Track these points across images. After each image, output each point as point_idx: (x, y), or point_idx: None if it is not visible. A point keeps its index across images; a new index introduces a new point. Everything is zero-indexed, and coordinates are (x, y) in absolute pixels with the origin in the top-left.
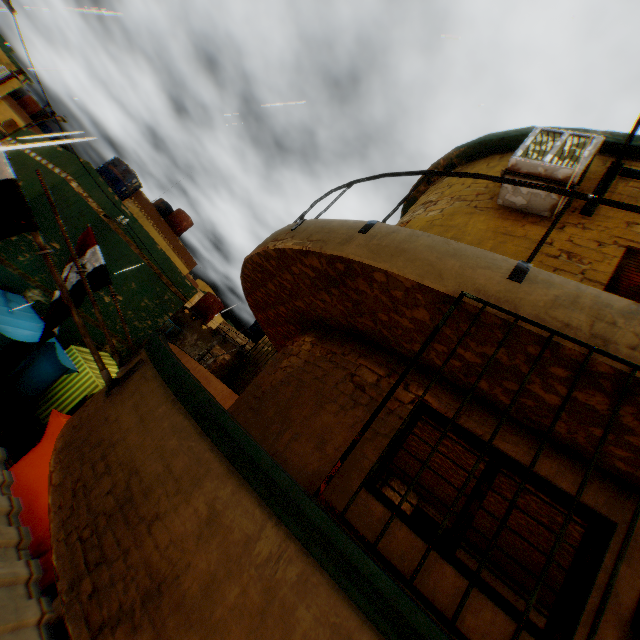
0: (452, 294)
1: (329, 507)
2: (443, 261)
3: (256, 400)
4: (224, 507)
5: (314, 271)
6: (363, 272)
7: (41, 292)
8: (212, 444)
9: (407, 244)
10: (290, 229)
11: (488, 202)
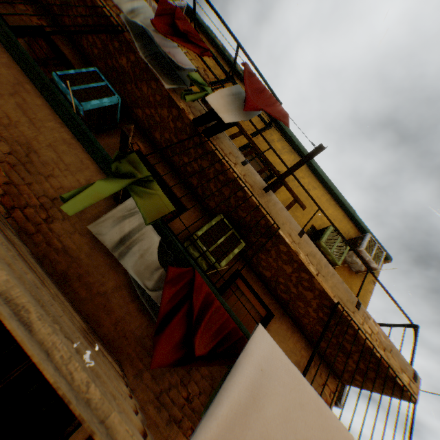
0: None
1: None
2: None
3: None
4: None
5: None
6: None
7: None
8: None
9: None
10: None
11: None
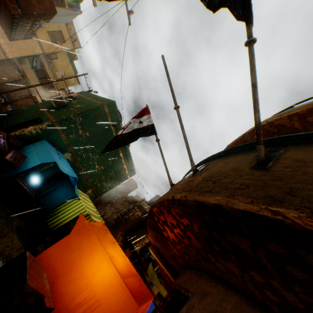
0: None
1: None
2: None
3: None
4: None
5: None
6: None
7: (70, 155)
8: None
9: None
10: None
11: None
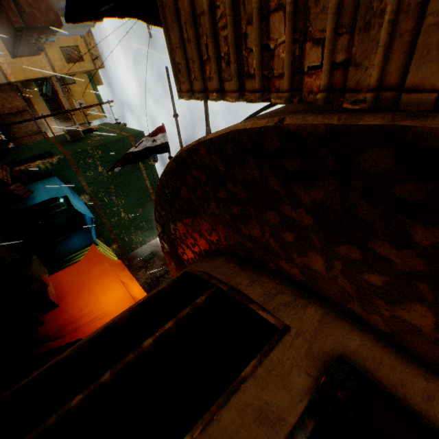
0: None
1: None
2: None
3: None
4: None
5: None
6: None
7: (88, 198)
8: None
9: None
10: None
11: None
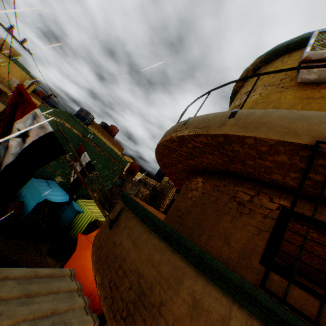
0: (308, 143)
1: (273, 295)
2: (293, 124)
3: (179, 218)
4: (201, 296)
5: (202, 144)
6: (237, 140)
7: (61, 177)
8: (181, 256)
9: (264, 118)
10: (182, 124)
11: (289, 82)
